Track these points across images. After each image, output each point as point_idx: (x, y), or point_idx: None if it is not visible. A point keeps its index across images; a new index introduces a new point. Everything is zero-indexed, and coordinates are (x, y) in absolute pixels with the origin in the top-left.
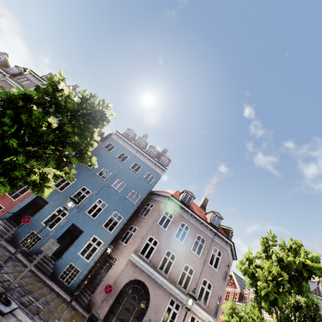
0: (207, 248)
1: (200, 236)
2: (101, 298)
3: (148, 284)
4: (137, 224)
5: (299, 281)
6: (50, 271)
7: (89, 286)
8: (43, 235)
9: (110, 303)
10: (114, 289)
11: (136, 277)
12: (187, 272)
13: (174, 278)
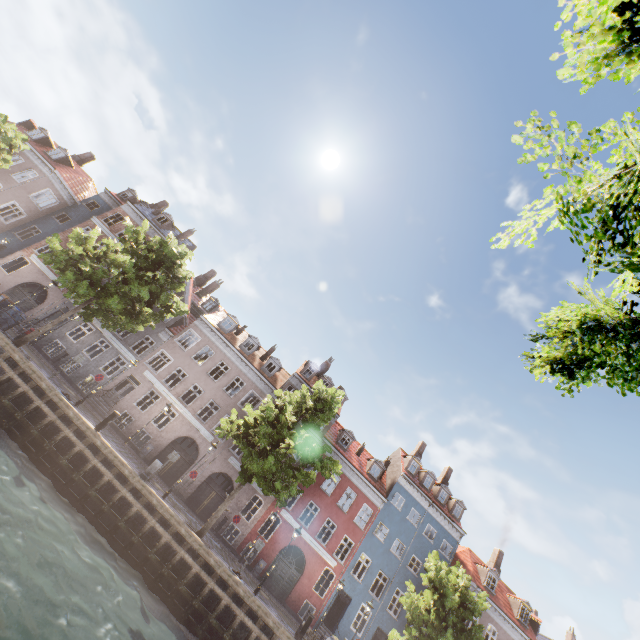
0: None
1: None
2: None
3: None
4: None
5: None
6: None
7: None
8: None
9: None
10: None
11: None
12: None
13: None
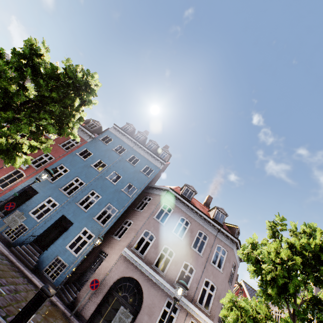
0: (210, 245)
1: (202, 232)
2: (87, 295)
3: (142, 282)
4: (133, 218)
5: (316, 267)
6: (33, 264)
7: (76, 283)
8: (30, 226)
9: (97, 302)
10: (103, 286)
11: (128, 274)
12: (187, 271)
13: (171, 277)
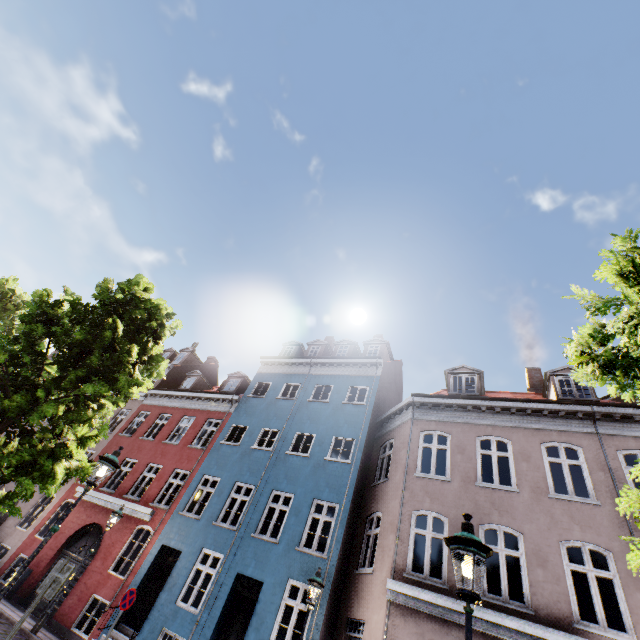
0: (599, 465)
1: (553, 445)
2: None
3: None
4: (377, 504)
5: None
6: None
7: None
8: (185, 632)
9: None
10: None
11: None
12: (589, 568)
13: (555, 607)
